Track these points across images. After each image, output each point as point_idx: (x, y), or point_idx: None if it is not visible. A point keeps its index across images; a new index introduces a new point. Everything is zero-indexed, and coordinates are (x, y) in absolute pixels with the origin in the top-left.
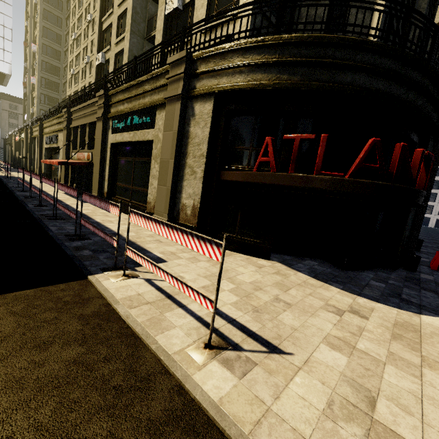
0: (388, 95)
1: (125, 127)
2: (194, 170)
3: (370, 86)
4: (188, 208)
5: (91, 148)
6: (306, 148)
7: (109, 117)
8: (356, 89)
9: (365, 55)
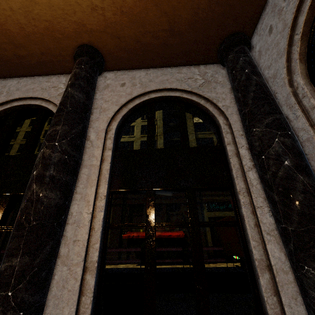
0: None
1: (225, 208)
2: None
3: None
4: None
5: (167, 220)
6: None
7: (202, 202)
8: None
9: None
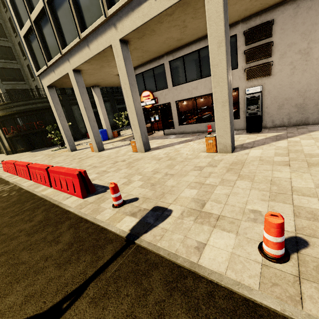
0: (26, 109)
1: None
2: (3, 137)
3: (21, 109)
4: (7, 146)
5: None
6: (20, 124)
7: None
8: (17, 111)
9: (15, 103)
